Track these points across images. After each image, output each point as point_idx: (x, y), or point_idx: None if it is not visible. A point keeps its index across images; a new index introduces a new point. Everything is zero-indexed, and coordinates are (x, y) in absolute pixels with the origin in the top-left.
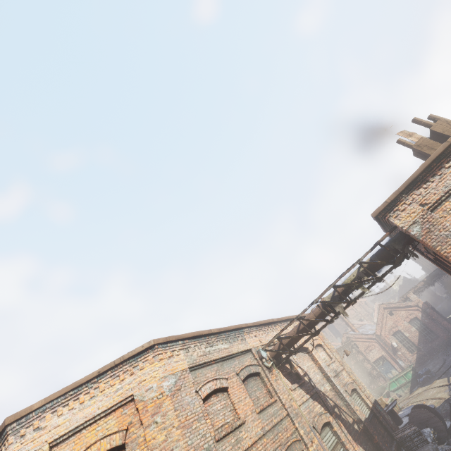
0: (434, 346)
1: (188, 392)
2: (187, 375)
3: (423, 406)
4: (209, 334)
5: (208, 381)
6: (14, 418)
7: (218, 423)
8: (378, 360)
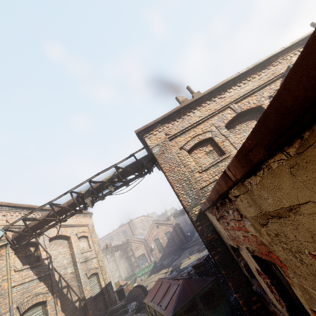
0: (172, 249)
1: None
2: None
3: (140, 286)
4: None
5: None
6: None
7: None
8: (140, 256)
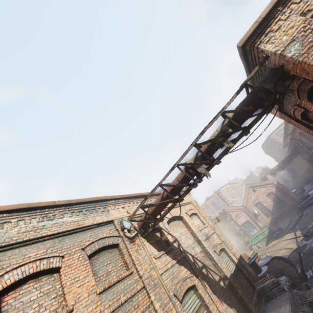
0: (283, 211)
1: None
2: None
3: (279, 257)
4: (52, 206)
5: (23, 264)
6: None
7: None
8: (244, 223)
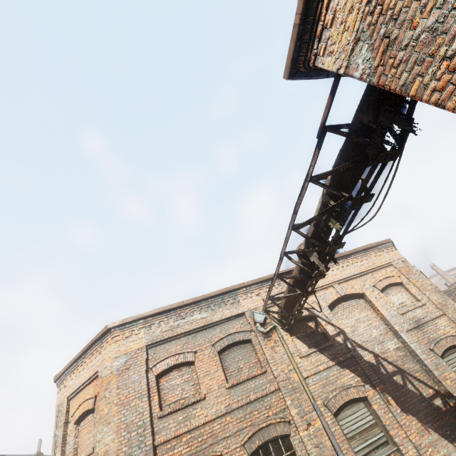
0: None
1: (137, 371)
2: (141, 353)
3: None
4: (182, 306)
5: (167, 357)
6: (55, 378)
7: (171, 398)
8: None
